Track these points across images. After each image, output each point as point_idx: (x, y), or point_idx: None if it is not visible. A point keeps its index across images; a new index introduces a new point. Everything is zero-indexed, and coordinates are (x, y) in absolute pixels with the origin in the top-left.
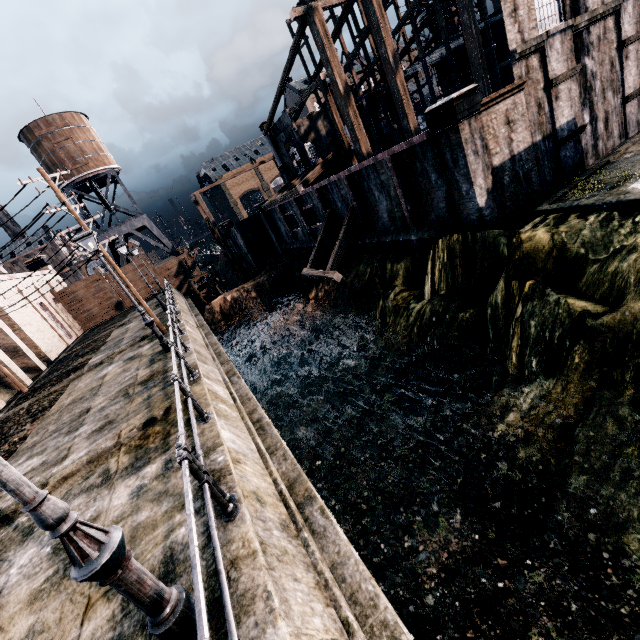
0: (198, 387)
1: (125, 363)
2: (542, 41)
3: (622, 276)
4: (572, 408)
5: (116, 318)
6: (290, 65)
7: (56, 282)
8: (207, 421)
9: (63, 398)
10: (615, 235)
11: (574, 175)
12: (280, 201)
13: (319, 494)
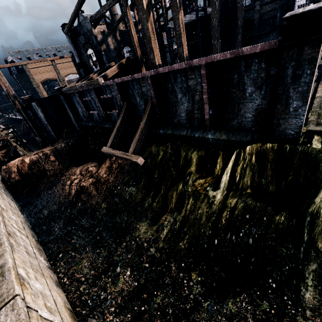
0: None
1: None
2: None
3: None
4: None
5: None
6: None
7: None
8: None
9: None
10: None
11: None
12: (80, 88)
13: None
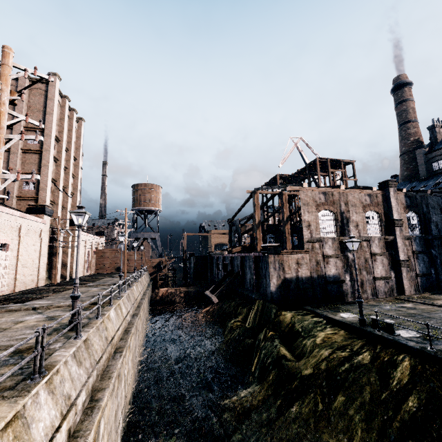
0: (117, 300)
1: (101, 289)
2: (320, 239)
3: (306, 347)
4: (256, 400)
5: (113, 273)
6: (244, 204)
7: (101, 244)
8: (111, 306)
9: (69, 291)
10: (315, 328)
11: (336, 301)
12: (217, 254)
13: (133, 401)
